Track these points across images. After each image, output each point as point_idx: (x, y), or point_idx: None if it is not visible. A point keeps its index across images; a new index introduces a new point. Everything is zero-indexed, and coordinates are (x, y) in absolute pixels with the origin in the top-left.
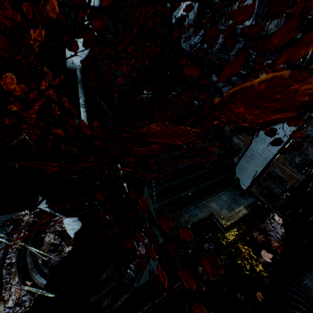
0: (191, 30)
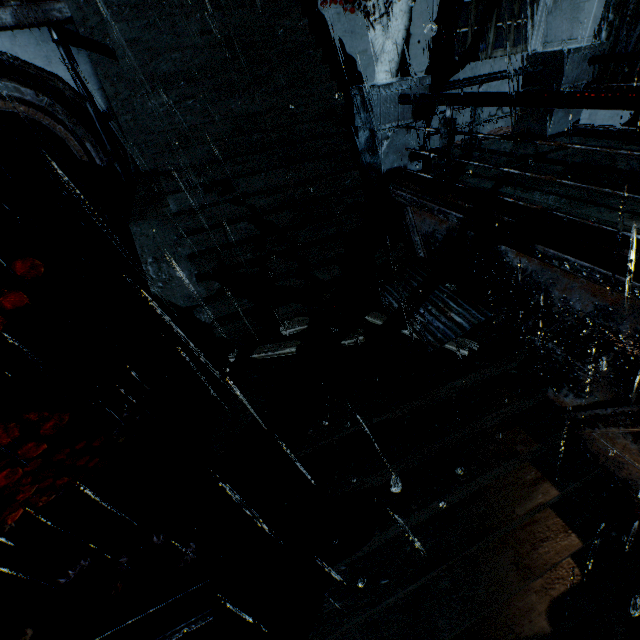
0: (405, 110)
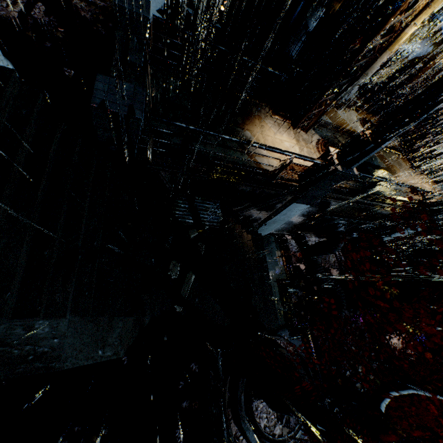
0: None
